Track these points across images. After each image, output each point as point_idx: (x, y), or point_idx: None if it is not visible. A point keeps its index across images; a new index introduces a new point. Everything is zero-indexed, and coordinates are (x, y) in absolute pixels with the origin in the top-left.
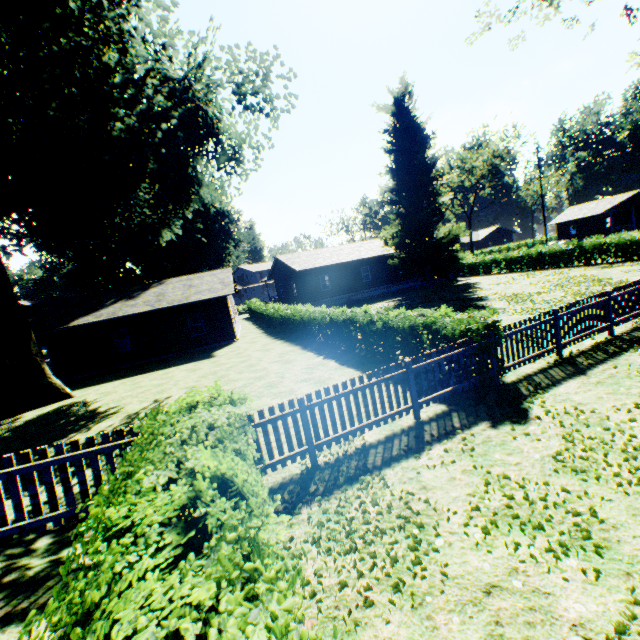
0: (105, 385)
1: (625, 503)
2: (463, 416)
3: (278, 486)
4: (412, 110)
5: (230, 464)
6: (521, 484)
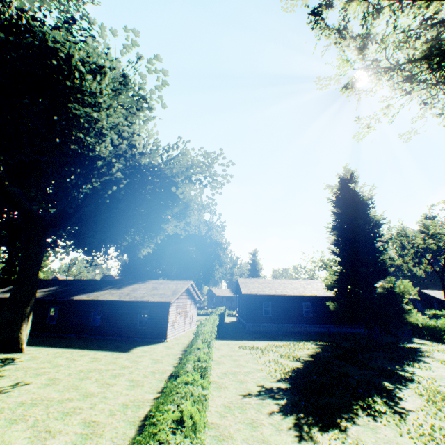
0: (51, 349)
1: None
2: None
3: None
4: (355, 187)
5: None
6: None
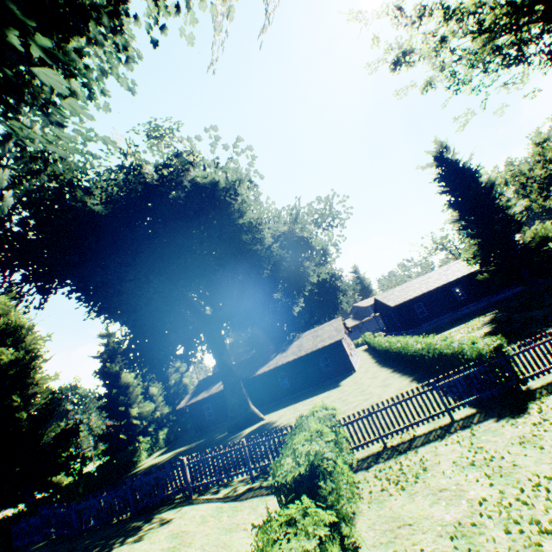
0: (279, 411)
1: (536, 457)
2: (481, 415)
3: (365, 457)
4: (453, 156)
5: (320, 425)
6: (485, 450)
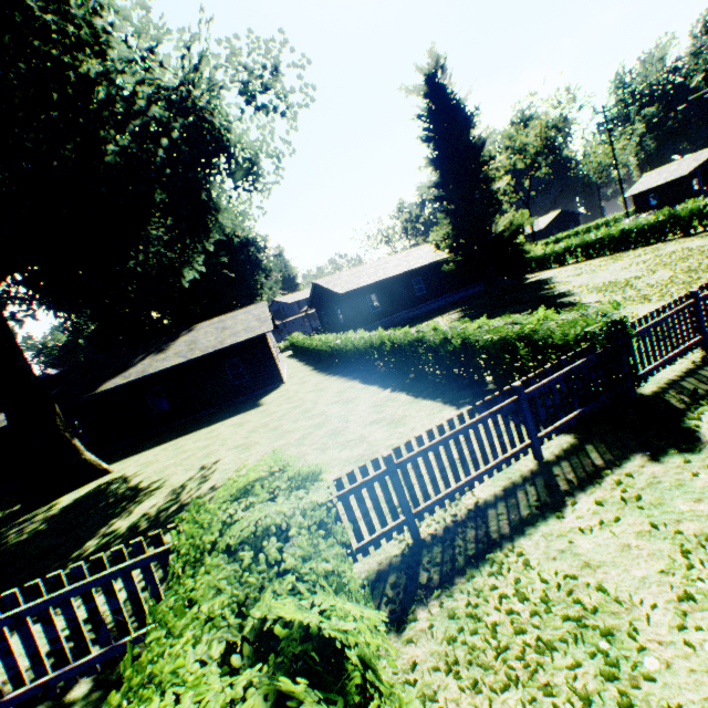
0: (145, 454)
1: None
2: (603, 449)
3: (375, 577)
4: (447, 87)
5: (332, 633)
6: None
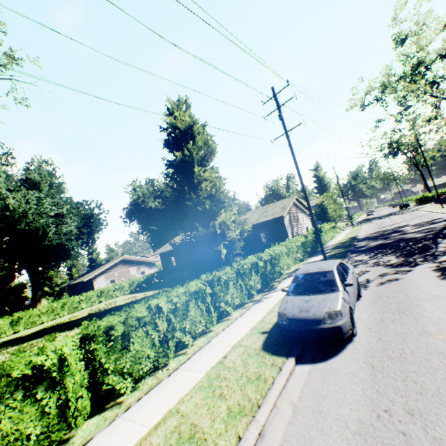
0: None
1: None
2: None
3: None
4: (184, 117)
5: None
6: None
